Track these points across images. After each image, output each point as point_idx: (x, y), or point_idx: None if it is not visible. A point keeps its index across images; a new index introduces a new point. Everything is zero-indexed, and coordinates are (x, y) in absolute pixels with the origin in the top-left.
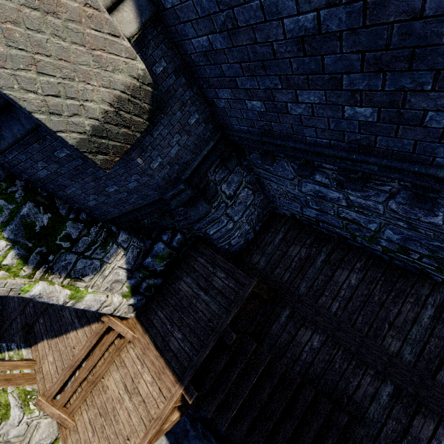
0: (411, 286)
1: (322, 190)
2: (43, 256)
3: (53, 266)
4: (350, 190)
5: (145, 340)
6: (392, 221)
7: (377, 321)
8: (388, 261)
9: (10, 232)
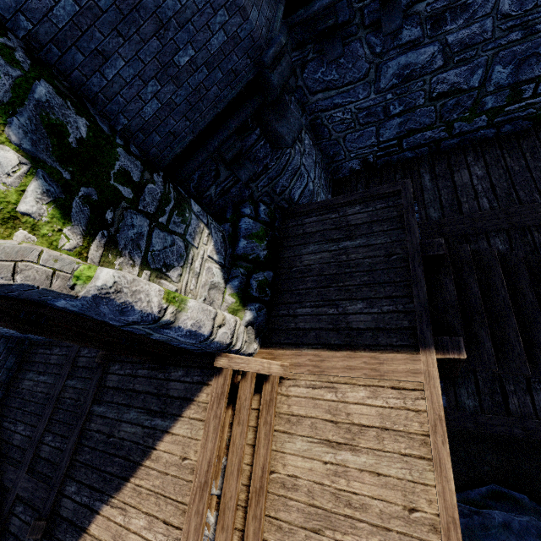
0: (536, 139)
1: (409, 60)
2: (94, 209)
3: (116, 236)
4: (449, 23)
5: (307, 356)
6: (502, 42)
7: (539, 183)
8: (495, 138)
9: (20, 134)
